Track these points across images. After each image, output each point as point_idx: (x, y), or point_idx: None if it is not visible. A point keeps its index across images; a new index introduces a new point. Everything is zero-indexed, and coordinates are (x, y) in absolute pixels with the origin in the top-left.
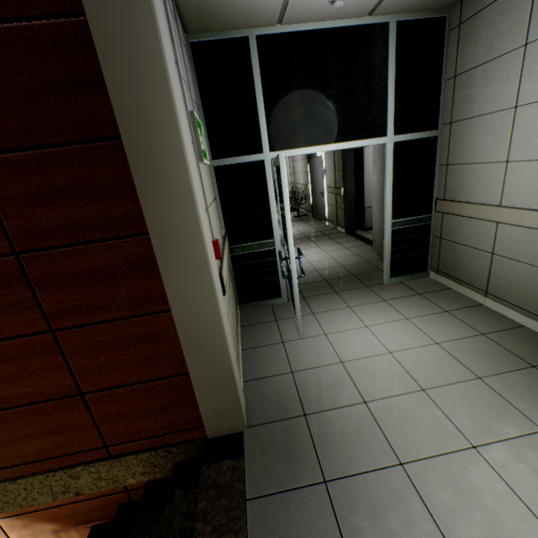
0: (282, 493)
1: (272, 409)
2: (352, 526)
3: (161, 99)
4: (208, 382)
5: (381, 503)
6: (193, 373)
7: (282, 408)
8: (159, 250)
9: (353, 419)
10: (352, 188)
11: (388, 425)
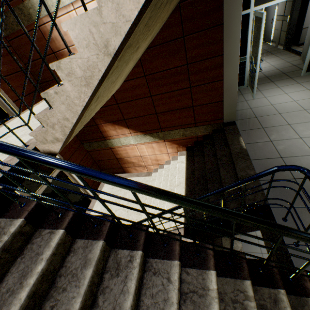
0: (249, 130)
1: (244, 117)
2: (270, 133)
3: (238, 9)
4: (228, 104)
5: (280, 130)
6: (224, 101)
7: (247, 116)
8: (225, 60)
9: (274, 117)
10: (296, 15)
11: (287, 118)
